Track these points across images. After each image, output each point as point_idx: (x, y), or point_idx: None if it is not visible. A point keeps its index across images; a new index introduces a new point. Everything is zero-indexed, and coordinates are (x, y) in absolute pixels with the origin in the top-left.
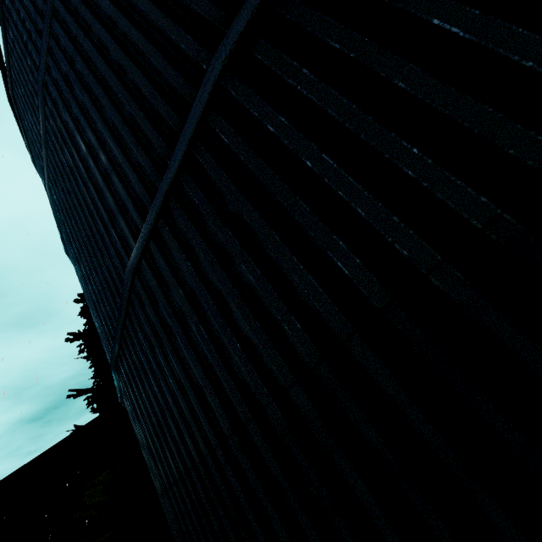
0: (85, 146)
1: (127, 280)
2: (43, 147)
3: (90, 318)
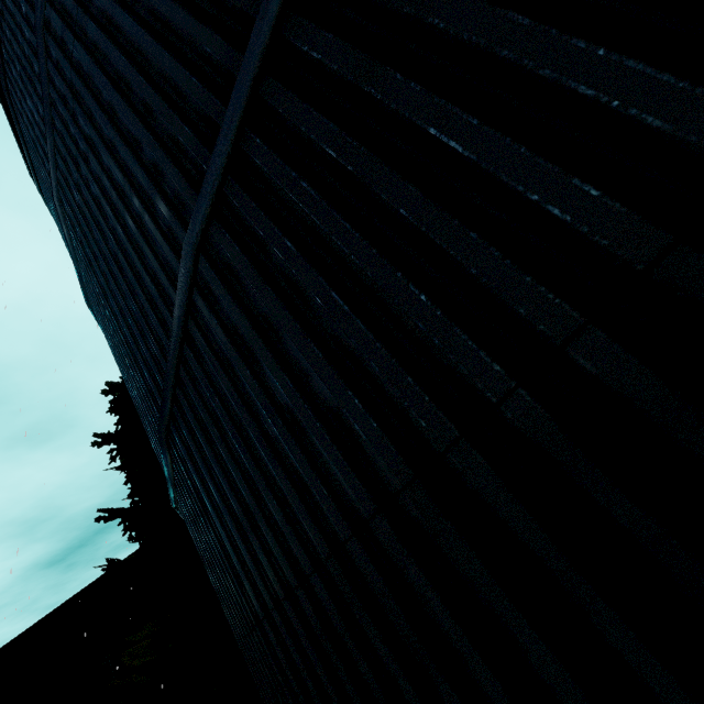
0: (108, 82)
1: (185, 267)
2: (48, 133)
3: (123, 414)
